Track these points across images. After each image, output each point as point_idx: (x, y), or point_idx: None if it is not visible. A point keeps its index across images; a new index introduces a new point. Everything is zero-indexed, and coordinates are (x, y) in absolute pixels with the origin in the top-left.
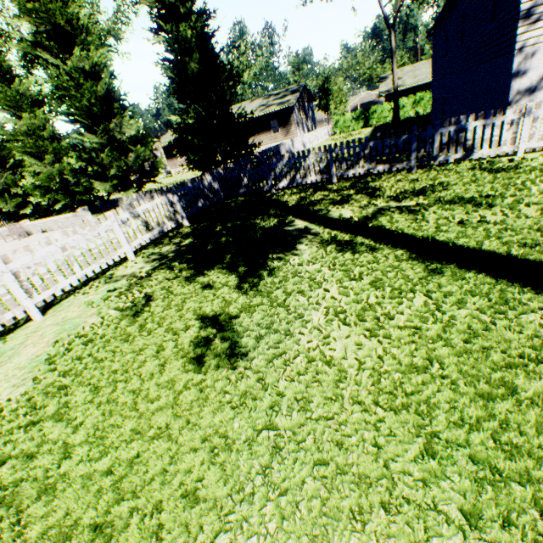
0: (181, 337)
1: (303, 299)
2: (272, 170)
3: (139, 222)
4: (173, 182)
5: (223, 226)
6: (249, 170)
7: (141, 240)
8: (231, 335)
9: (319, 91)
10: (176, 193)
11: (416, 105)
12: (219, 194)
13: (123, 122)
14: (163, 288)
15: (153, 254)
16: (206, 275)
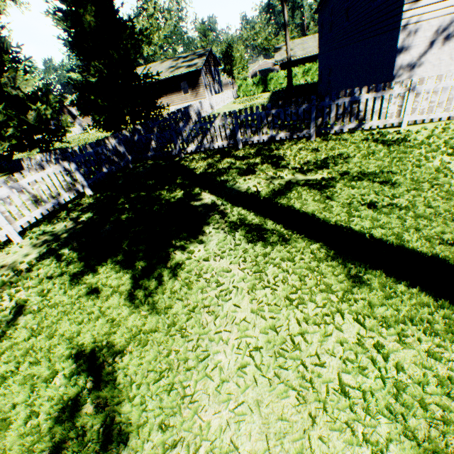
0: (41, 395)
1: (209, 318)
2: (180, 134)
3: (25, 197)
4: (88, 139)
5: (127, 198)
6: (156, 134)
7: (29, 217)
8: (109, 395)
9: (224, 56)
10: (72, 160)
11: (305, 74)
12: (126, 158)
13: (17, 77)
14: (40, 292)
15: (44, 234)
16: (96, 273)
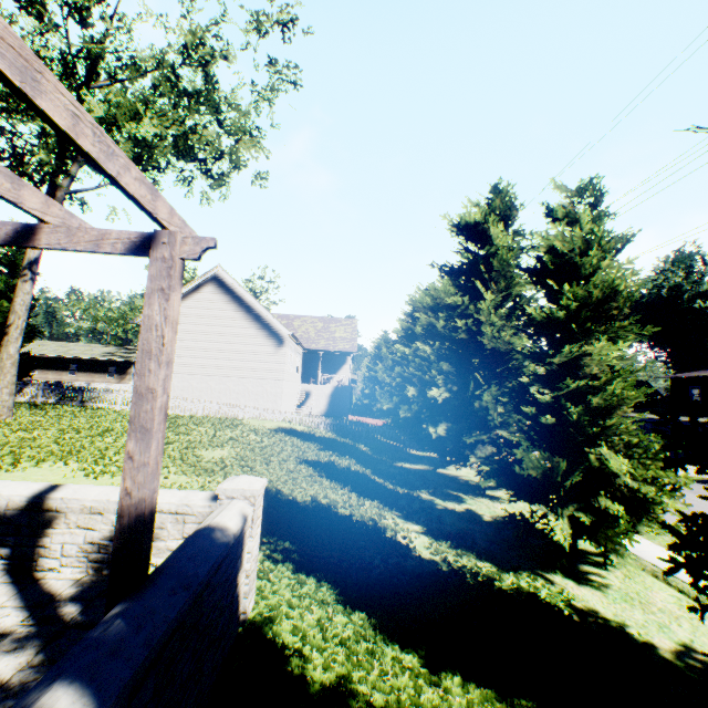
0: None
1: None
2: None
3: None
4: None
5: None
6: None
7: None
8: None
9: None
10: None
11: None
12: None
13: None
14: None
15: None
16: None
